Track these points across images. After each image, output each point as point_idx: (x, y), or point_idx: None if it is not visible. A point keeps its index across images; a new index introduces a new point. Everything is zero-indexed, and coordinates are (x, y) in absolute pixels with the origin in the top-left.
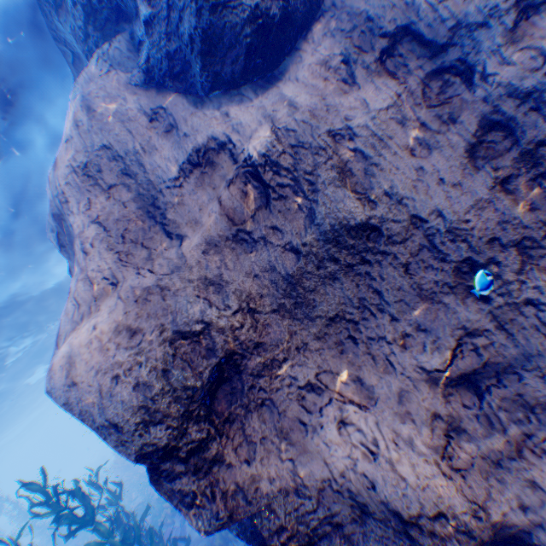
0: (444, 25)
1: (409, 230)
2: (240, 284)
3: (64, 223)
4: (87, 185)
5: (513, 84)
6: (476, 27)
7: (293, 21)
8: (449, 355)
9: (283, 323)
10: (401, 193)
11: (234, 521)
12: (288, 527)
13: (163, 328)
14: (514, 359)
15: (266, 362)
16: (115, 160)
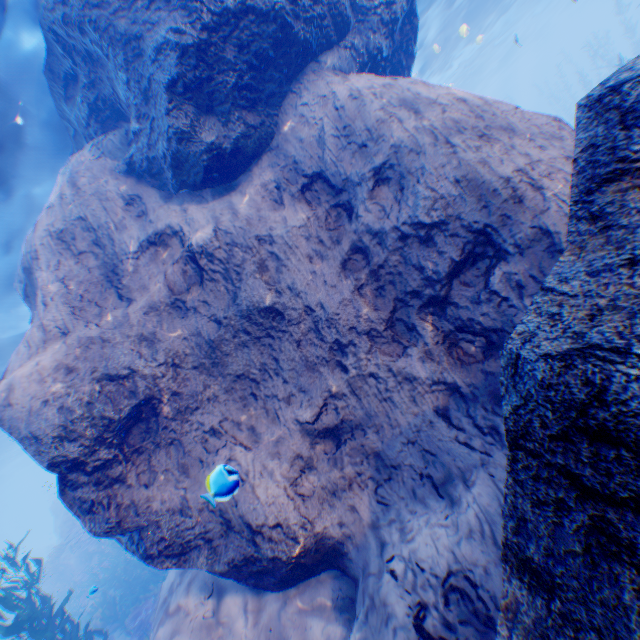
0: (340, 176)
1: (302, 315)
2: (170, 343)
3: (33, 277)
4: (60, 248)
5: (369, 225)
6: (355, 183)
7: (244, 152)
8: (317, 411)
9: (201, 378)
10: (298, 287)
11: (123, 528)
12: (168, 538)
13: (95, 369)
14: (361, 417)
15: (181, 407)
16: (89, 231)
